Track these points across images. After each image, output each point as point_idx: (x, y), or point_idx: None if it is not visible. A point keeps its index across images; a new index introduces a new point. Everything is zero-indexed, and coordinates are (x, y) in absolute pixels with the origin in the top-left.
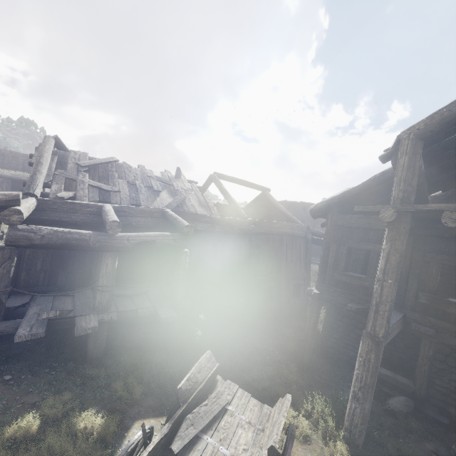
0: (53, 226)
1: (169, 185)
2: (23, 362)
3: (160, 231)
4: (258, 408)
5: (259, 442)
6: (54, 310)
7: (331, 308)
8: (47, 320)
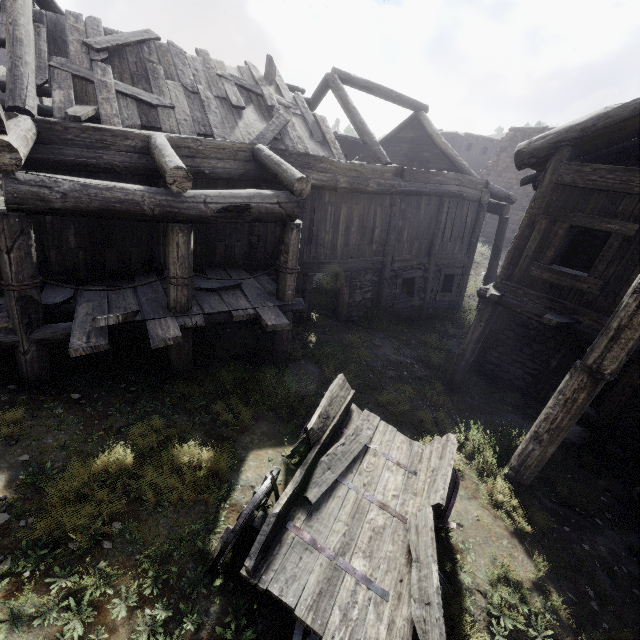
0: (76, 174)
1: (256, 95)
2: (89, 374)
3: (251, 187)
4: (407, 446)
5: (412, 487)
6: (113, 310)
7: (504, 313)
8: (107, 326)
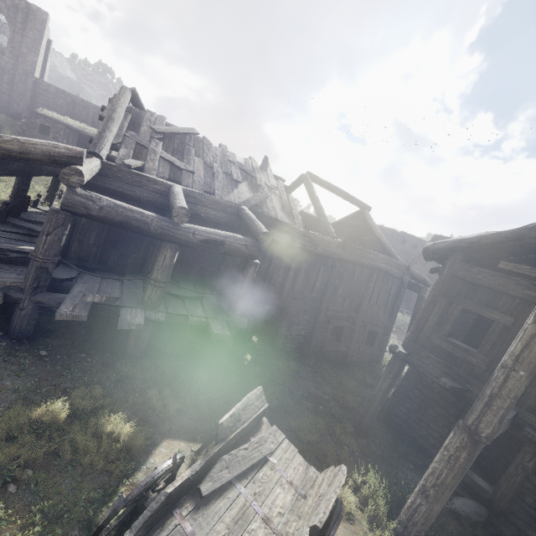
0: (114, 198)
1: (251, 177)
2: (61, 339)
3: (230, 231)
4: (303, 468)
5: (298, 509)
6: (100, 293)
7: (413, 372)
8: (91, 303)
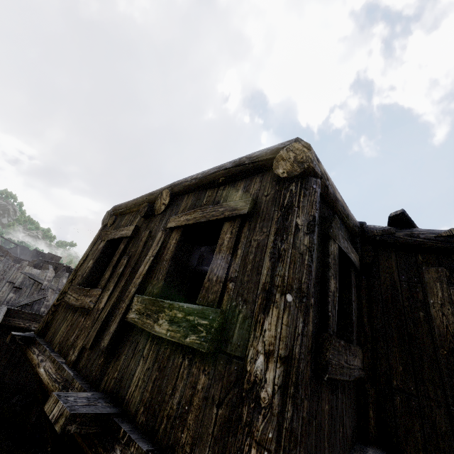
0: None
1: (39, 283)
2: None
3: None
4: None
5: None
6: None
7: None
8: None
